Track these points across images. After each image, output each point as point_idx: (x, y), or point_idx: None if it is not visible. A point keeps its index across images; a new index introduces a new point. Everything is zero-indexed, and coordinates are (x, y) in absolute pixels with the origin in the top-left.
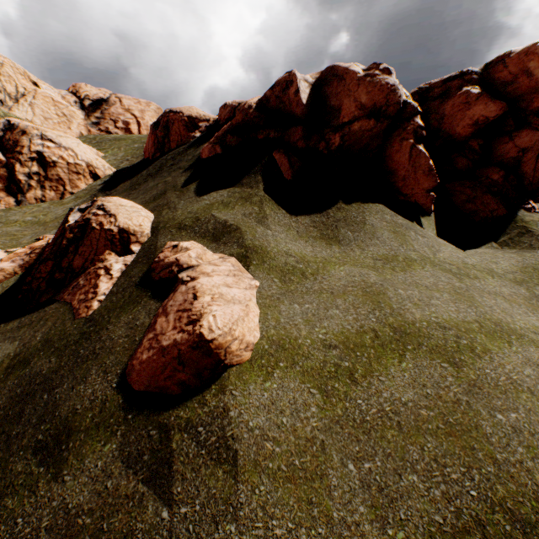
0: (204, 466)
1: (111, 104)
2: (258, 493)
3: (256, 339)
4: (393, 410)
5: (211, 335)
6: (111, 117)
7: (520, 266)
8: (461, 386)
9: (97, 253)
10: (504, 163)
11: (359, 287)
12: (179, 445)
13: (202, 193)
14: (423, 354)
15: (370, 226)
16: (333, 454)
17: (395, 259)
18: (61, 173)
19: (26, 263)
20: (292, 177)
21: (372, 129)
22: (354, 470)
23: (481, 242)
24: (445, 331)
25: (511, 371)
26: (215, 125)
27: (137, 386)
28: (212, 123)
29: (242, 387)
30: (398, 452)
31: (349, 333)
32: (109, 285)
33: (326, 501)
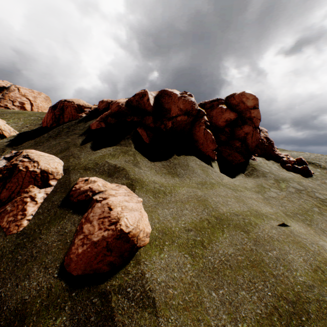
0: (135, 313)
1: (11, 91)
2: (171, 321)
3: (150, 230)
4: (226, 259)
5: (128, 229)
6: (10, 98)
7: (256, 185)
8: (251, 242)
9: (22, 187)
10: (240, 139)
11: (194, 198)
12: (116, 303)
13: (96, 148)
14: (231, 228)
15: (191, 167)
16: (204, 289)
17: (206, 183)
18: None
19: None
20: (149, 141)
21: (186, 120)
22: (215, 296)
23: (237, 174)
24: (237, 216)
25: (268, 232)
26: (95, 110)
27: (76, 272)
28: (93, 109)
29: (149, 259)
30: (233, 281)
31: (196, 222)
32: (35, 208)
33: (206, 317)
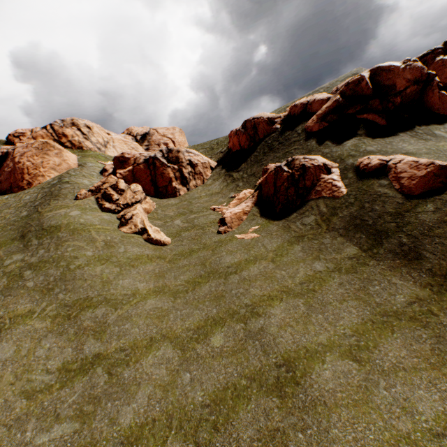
0: None
1: (152, 135)
2: None
3: None
4: None
5: (444, 164)
6: (155, 143)
7: None
8: None
9: (316, 176)
10: None
11: None
12: None
13: (339, 142)
14: None
15: (438, 133)
16: None
17: None
18: (200, 169)
19: (254, 201)
20: (385, 122)
21: (415, 90)
22: None
23: None
24: None
25: None
26: (288, 118)
27: (418, 191)
28: (283, 118)
29: None
30: None
31: None
32: (341, 183)
33: None
